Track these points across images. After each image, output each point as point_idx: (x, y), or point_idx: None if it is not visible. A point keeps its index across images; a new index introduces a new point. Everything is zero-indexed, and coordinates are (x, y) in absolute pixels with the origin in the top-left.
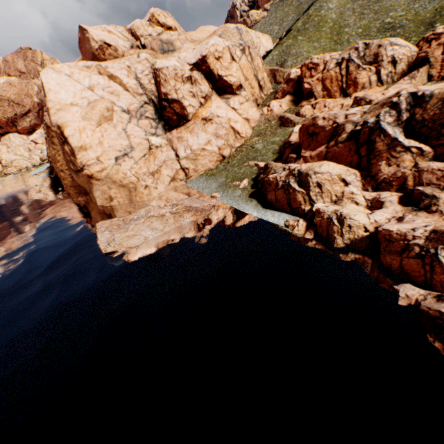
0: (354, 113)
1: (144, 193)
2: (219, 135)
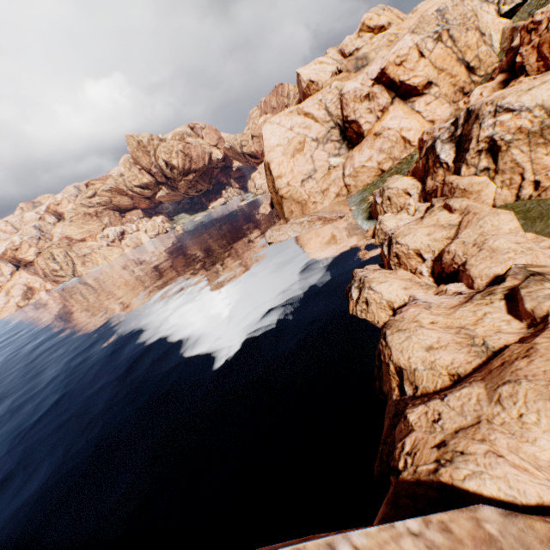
0: (443, 127)
1: (311, 208)
2: (382, 150)
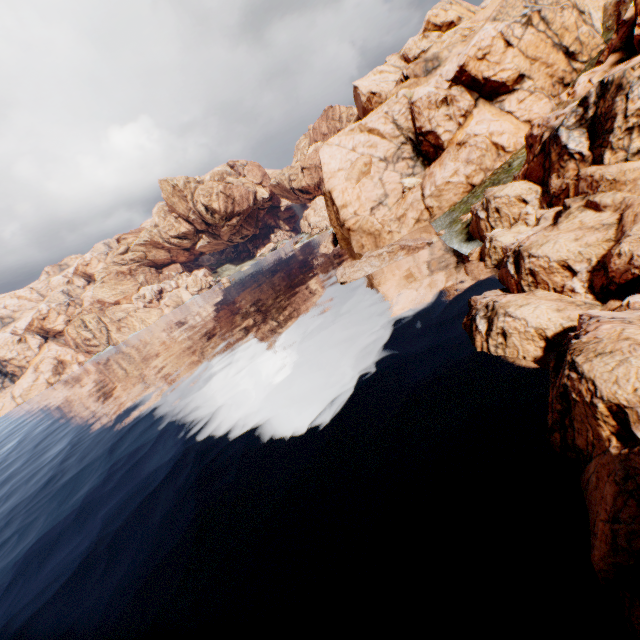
0: (563, 113)
1: (386, 239)
2: (469, 161)
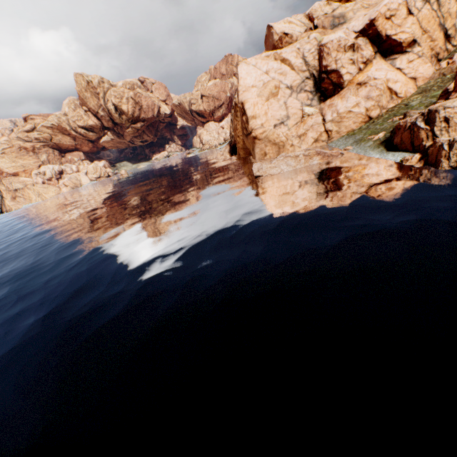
0: None
1: (289, 150)
2: (370, 97)
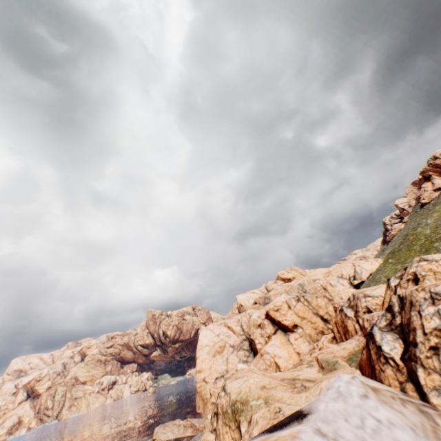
0: None
1: (209, 408)
2: (259, 369)
